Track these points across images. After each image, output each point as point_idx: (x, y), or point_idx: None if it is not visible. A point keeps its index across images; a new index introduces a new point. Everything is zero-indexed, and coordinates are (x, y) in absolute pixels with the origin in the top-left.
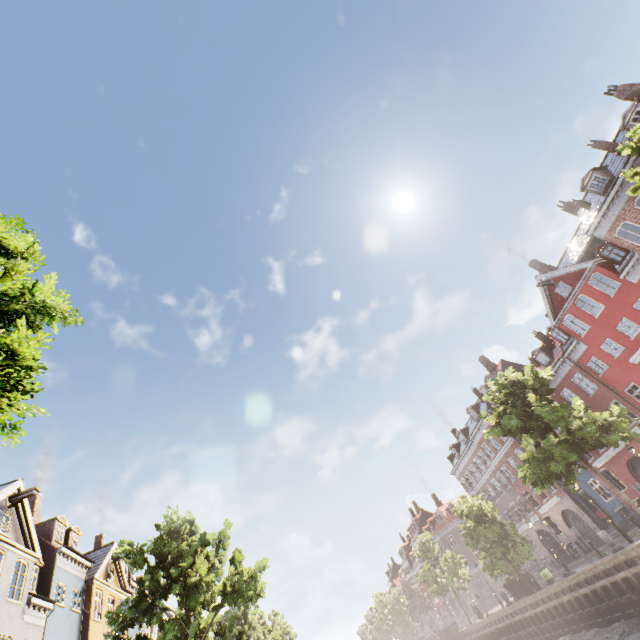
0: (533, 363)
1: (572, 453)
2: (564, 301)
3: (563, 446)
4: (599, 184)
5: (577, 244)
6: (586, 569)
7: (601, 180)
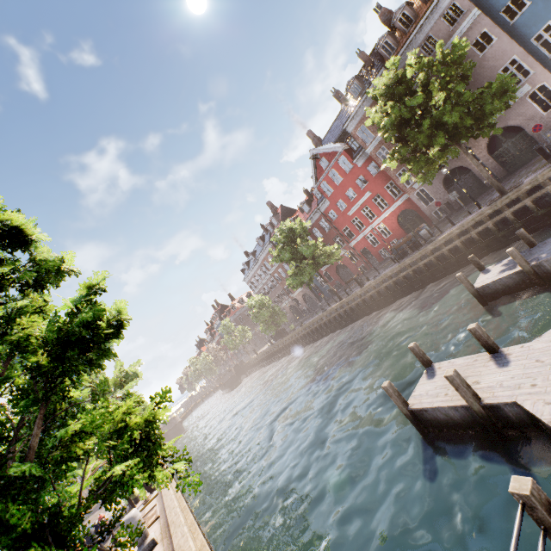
0: (300, 210)
1: (313, 271)
2: (323, 171)
3: (310, 267)
4: (356, 90)
5: (337, 126)
6: (310, 322)
7: (358, 88)
